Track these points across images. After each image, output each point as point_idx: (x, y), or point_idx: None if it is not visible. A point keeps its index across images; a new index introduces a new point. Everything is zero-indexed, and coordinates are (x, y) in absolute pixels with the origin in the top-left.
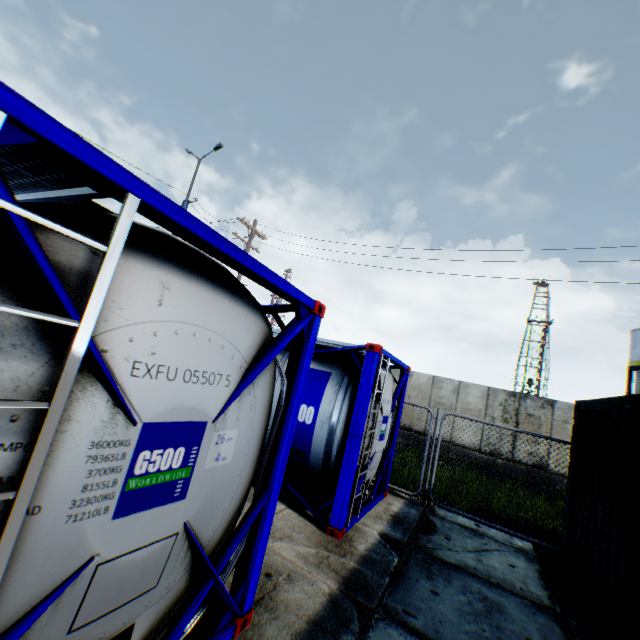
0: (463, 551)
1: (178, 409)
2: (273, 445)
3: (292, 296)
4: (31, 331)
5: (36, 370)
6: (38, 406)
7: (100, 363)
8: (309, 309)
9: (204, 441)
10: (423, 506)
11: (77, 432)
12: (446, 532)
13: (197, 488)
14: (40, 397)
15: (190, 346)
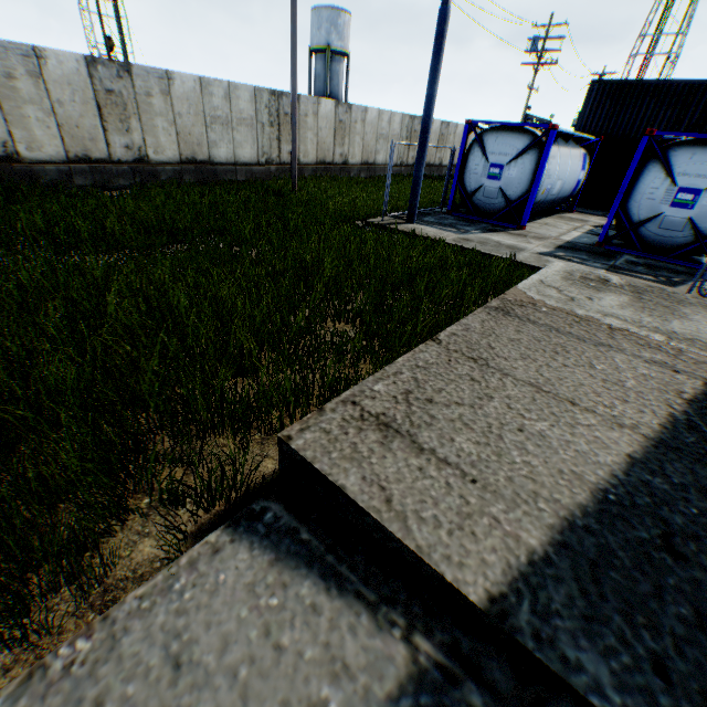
0: None
1: None
2: None
3: None
4: None
5: None
6: None
7: None
8: None
9: None
10: None
11: None
12: None
13: None
14: None
15: None
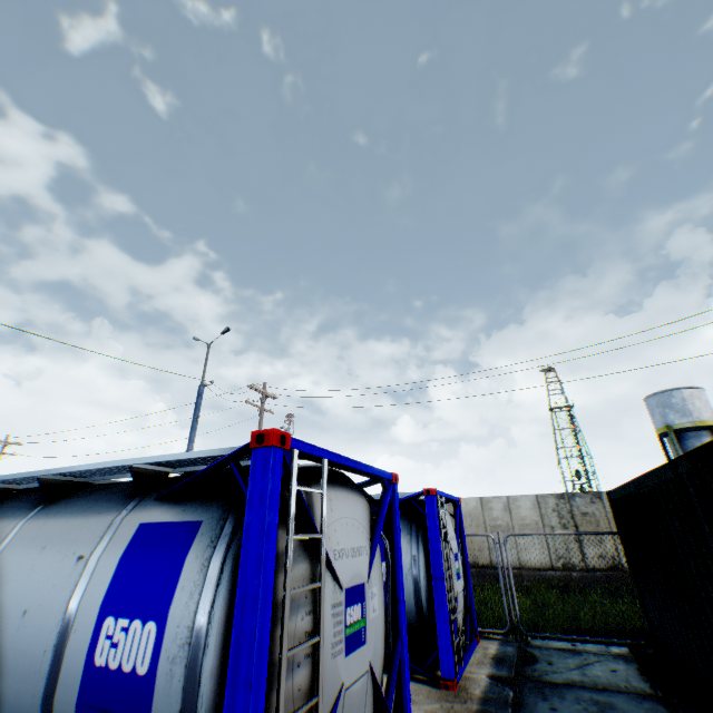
0: (567, 670)
1: (354, 576)
2: (392, 597)
3: (381, 476)
4: (300, 546)
5: (306, 566)
6: (318, 585)
7: (328, 555)
8: (389, 480)
9: (366, 597)
10: (517, 641)
11: (325, 599)
12: (547, 658)
13: (370, 633)
14: (311, 581)
15: (348, 532)
